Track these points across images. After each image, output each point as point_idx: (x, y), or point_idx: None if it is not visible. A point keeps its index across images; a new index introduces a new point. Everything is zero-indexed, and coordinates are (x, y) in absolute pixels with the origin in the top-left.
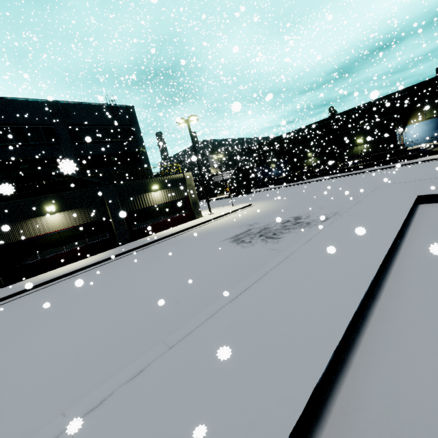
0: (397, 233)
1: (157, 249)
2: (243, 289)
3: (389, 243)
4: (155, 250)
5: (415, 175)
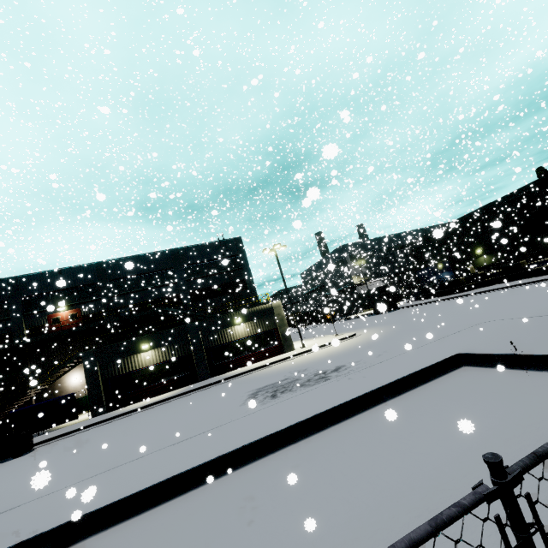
0: (314, 416)
1: (210, 391)
2: (149, 452)
3: (281, 428)
4: (208, 392)
5: None
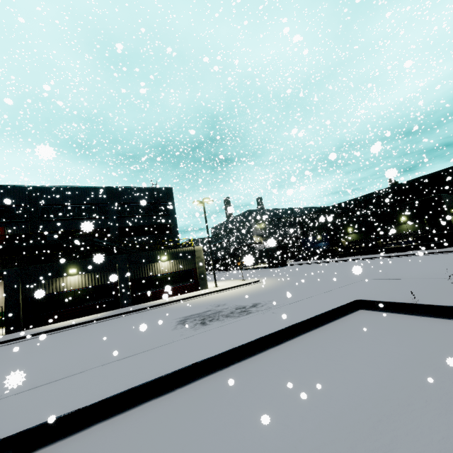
0: (255, 340)
1: (134, 317)
2: (93, 366)
3: (228, 348)
4: (133, 317)
5: (427, 269)
